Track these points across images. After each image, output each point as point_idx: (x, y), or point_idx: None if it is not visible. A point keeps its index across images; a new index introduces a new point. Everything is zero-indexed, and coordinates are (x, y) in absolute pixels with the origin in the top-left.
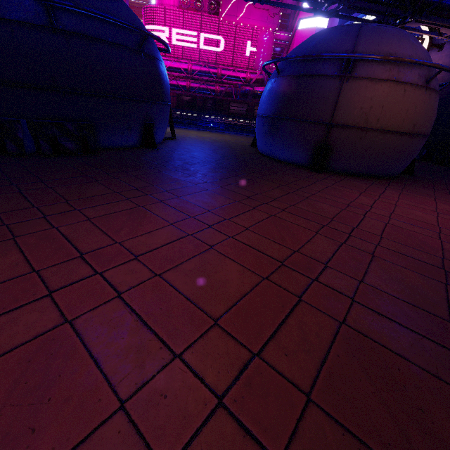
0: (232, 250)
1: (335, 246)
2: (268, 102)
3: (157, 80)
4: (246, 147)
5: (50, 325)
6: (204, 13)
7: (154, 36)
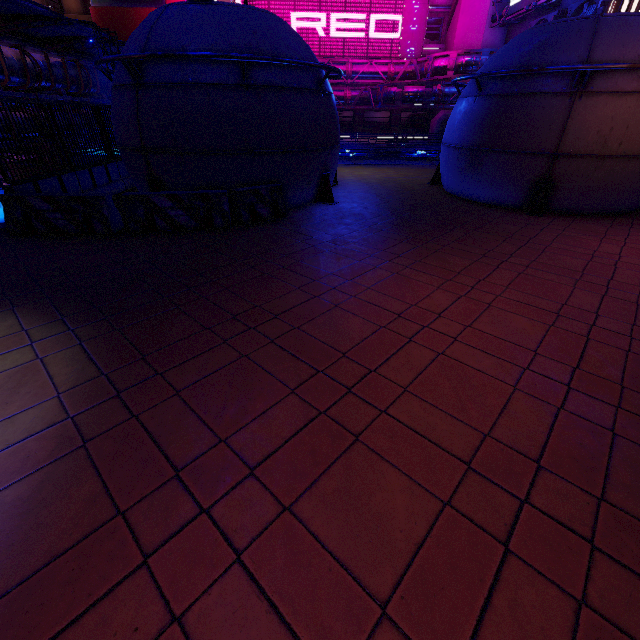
0: (508, 306)
1: (598, 298)
2: (466, 129)
3: (334, 120)
4: (426, 186)
5: (432, 355)
6: None
7: (336, 70)
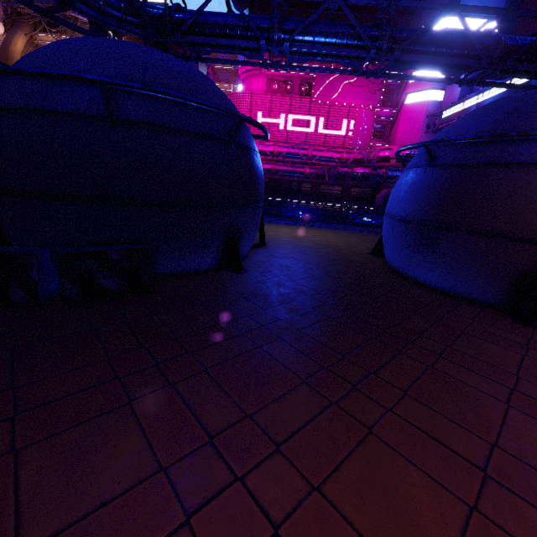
0: None
1: None
2: (415, 201)
3: (250, 176)
4: (366, 257)
5: None
6: (294, 95)
7: (251, 121)
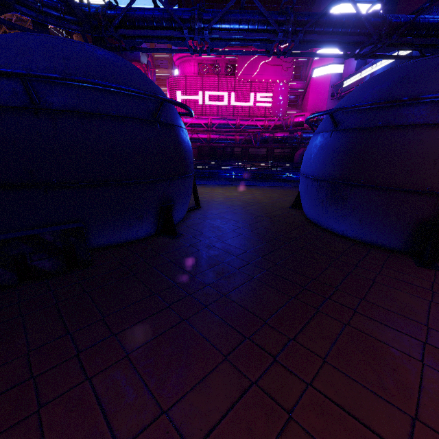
0: None
1: None
2: (324, 162)
3: (177, 151)
4: (287, 211)
5: None
6: (221, 75)
7: (172, 102)
